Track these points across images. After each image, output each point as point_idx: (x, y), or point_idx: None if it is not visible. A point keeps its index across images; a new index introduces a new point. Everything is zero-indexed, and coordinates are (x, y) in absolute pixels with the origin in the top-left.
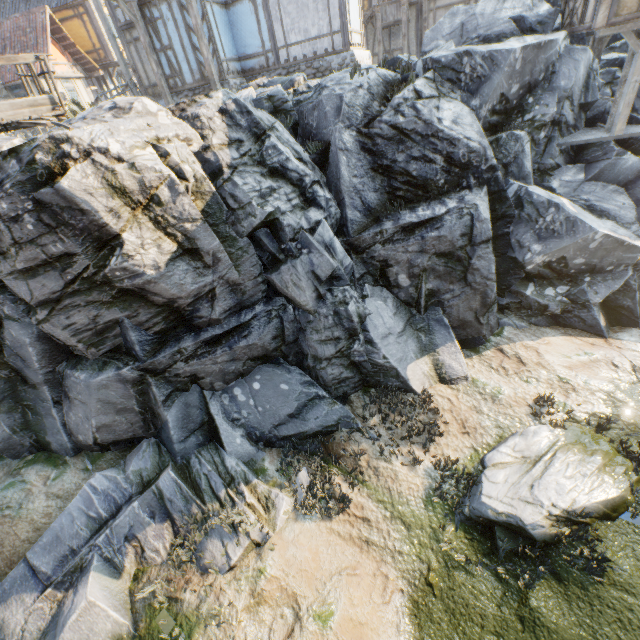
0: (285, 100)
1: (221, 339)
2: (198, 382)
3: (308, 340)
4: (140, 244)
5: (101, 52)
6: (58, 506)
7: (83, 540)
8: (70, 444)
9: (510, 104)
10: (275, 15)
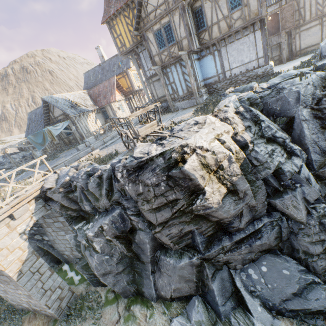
0: (256, 98)
1: (243, 239)
2: (227, 264)
3: (300, 240)
4: (211, 191)
5: (130, 88)
6: None
7: None
8: (155, 295)
9: None
10: (224, 57)
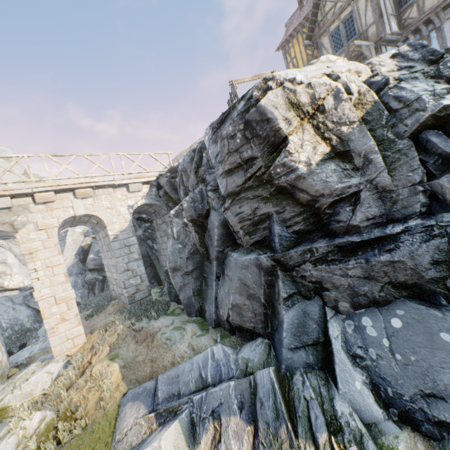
0: None
1: (356, 249)
2: (321, 294)
3: None
4: (299, 145)
5: None
6: (190, 355)
7: (188, 390)
8: (214, 315)
9: None
10: (449, 36)
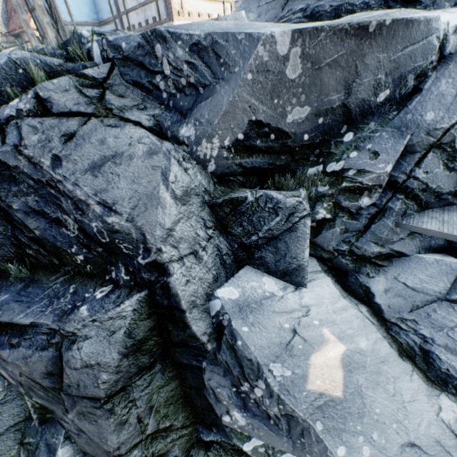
0: None
1: None
2: None
3: None
4: None
5: None
6: None
7: None
8: None
9: (296, 138)
10: None
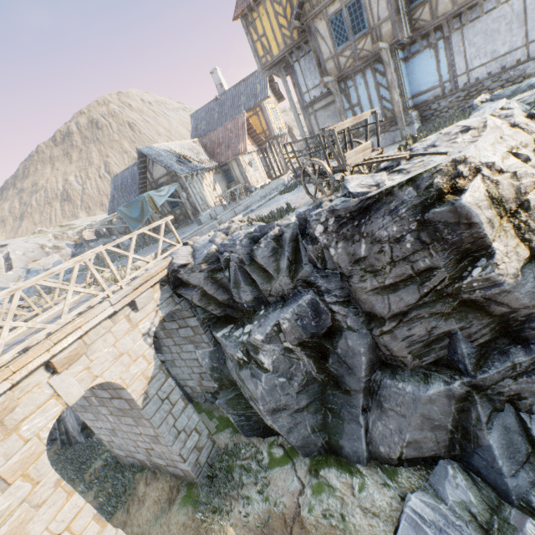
0: None
1: None
2: (514, 402)
3: None
4: (504, 252)
5: (267, 132)
6: (381, 527)
7: None
8: (365, 452)
9: None
10: (457, 50)
